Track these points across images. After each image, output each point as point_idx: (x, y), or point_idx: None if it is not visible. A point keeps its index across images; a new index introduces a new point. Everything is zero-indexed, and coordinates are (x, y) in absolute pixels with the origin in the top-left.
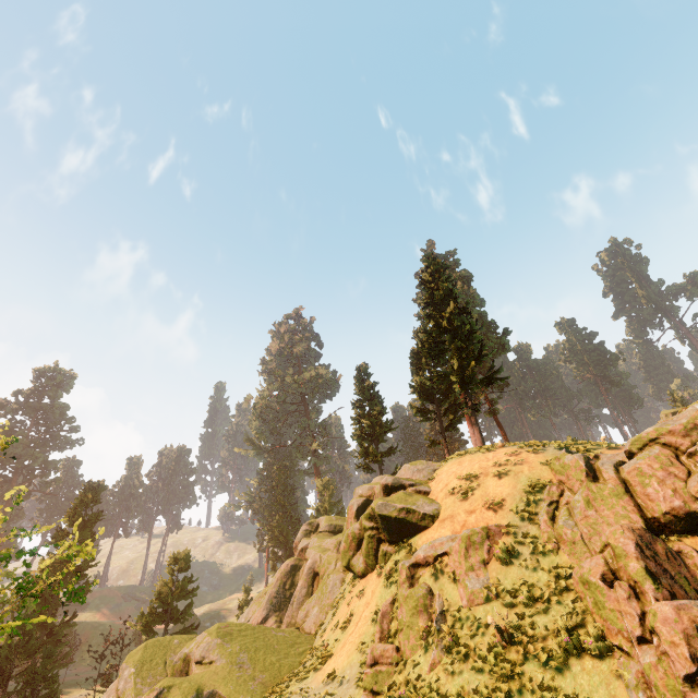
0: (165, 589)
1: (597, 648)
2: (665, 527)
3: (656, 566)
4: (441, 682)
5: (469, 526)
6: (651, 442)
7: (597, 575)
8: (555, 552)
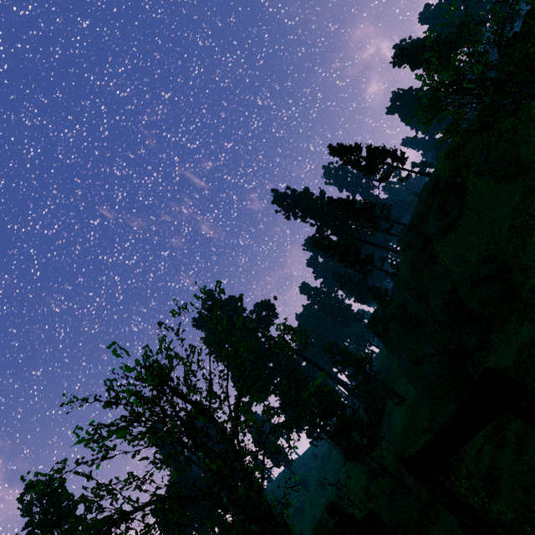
0: (340, 424)
1: None
2: None
3: None
4: None
5: (483, 142)
6: None
7: None
8: (514, 111)
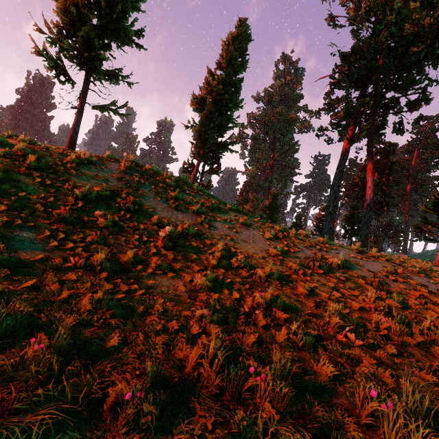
0: None
1: None
2: None
3: None
4: None
5: None
6: None
7: None
8: None
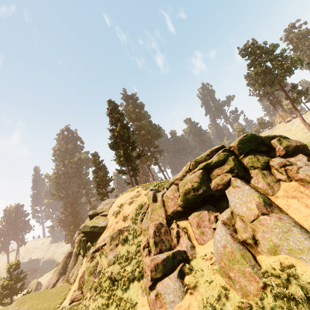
0: (5, 282)
1: (138, 276)
2: (172, 217)
3: (158, 239)
4: (90, 305)
5: (115, 229)
6: (172, 183)
7: (142, 246)
8: (139, 235)
